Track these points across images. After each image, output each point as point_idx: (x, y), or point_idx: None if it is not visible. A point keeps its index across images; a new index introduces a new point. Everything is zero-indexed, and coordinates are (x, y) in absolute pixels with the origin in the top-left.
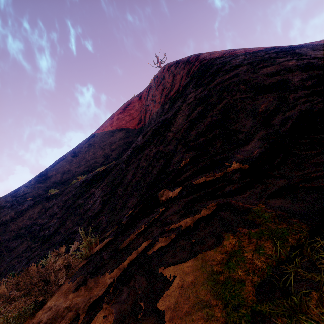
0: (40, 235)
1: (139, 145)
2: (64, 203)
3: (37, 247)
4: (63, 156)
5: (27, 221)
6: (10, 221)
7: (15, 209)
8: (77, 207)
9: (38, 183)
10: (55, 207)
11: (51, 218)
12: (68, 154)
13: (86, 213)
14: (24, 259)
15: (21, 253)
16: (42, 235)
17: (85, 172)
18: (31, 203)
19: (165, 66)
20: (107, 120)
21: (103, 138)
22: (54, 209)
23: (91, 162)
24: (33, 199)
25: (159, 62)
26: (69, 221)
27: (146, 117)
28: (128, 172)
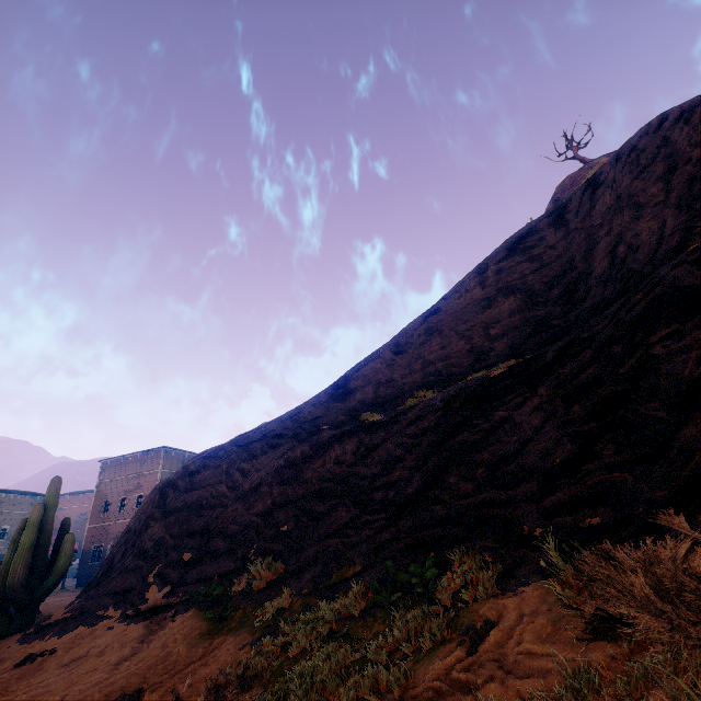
0: (375, 498)
1: (691, 285)
2: (413, 440)
3: (381, 522)
4: (374, 353)
5: (333, 467)
6: (303, 462)
7: (307, 441)
8: (463, 448)
9: (333, 400)
10: (391, 446)
11: (391, 468)
12: (384, 349)
13: (515, 463)
14: (358, 542)
15: (343, 528)
16: (383, 499)
17: (427, 386)
18: (335, 433)
19: (664, 114)
20: (465, 279)
21: (461, 314)
22: (391, 450)
23: (439, 364)
24: (334, 427)
25: (573, 147)
26: (453, 477)
27: (595, 254)
28: (660, 361)
